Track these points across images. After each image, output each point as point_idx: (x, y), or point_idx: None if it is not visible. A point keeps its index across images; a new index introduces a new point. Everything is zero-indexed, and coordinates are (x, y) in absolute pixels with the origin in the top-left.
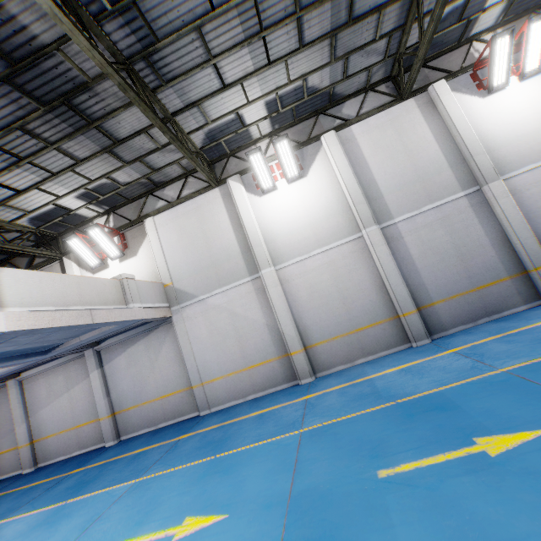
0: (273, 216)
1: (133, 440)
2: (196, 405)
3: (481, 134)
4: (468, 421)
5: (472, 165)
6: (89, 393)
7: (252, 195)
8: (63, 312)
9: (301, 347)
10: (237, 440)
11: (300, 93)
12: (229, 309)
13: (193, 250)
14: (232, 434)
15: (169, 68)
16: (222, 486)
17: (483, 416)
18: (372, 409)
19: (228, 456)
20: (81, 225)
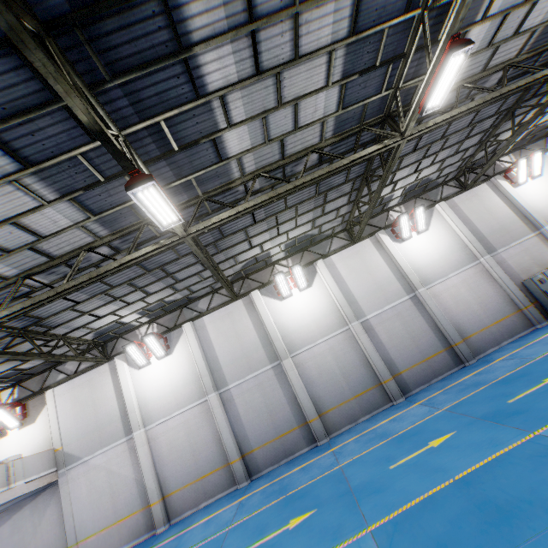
0: (147, 385)
1: None
2: None
3: (280, 325)
4: None
5: (274, 347)
6: None
7: (133, 369)
8: None
9: (159, 498)
10: None
11: (162, 304)
12: (107, 468)
13: (83, 416)
14: None
15: (55, 322)
16: None
17: None
18: None
19: None
20: None
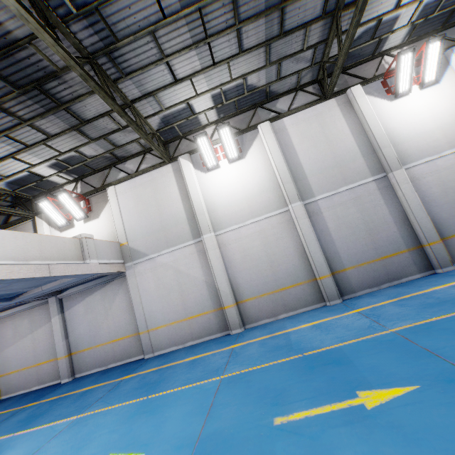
0: (215, 190)
1: (85, 378)
2: (142, 349)
3: (388, 131)
4: (356, 375)
5: (380, 155)
6: (50, 335)
7: (199, 171)
8: (23, 266)
9: (233, 302)
10: (169, 383)
11: (241, 89)
12: (174, 267)
13: (147, 215)
14: (166, 377)
15: (128, 64)
16: (146, 425)
17: (368, 371)
18: (282, 360)
19: (158, 397)
20: (53, 190)
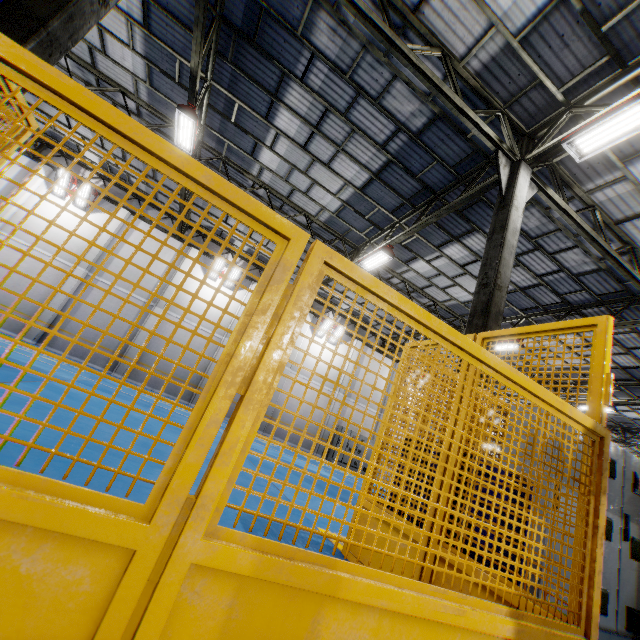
0: (41, 208)
1: None
2: None
3: (185, 287)
4: None
5: (163, 293)
6: None
7: (46, 186)
8: None
9: None
10: None
11: (126, 178)
12: None
13: None
14: None
15: None
16: None
17: None
18: None
19: None
20: None
